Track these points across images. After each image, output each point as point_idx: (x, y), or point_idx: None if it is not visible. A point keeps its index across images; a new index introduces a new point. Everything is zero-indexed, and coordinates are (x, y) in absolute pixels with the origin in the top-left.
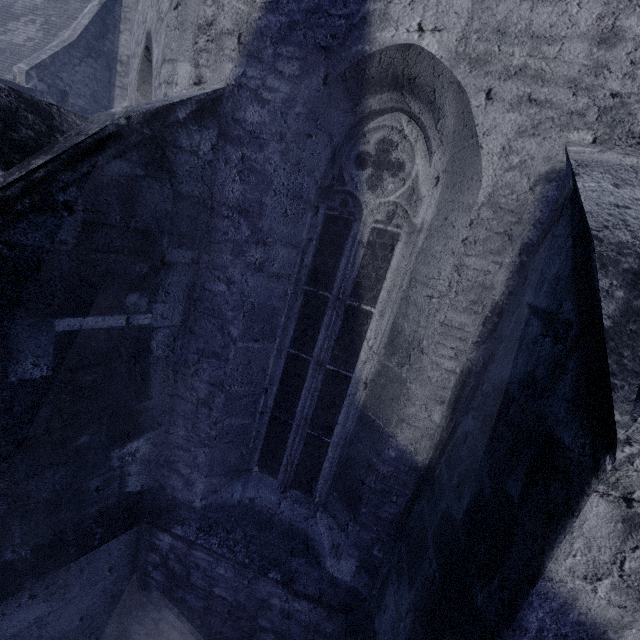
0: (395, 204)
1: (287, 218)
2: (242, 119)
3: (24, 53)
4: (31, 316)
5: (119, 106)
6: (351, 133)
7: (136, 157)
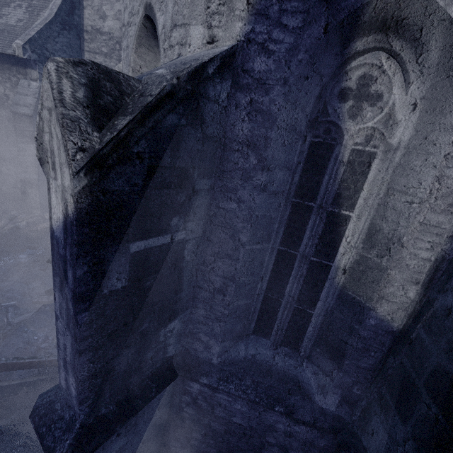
0: (373, 129)
1: (284, 147)
2: (250, 69)
3: (17, 32)
4: (116, 244)
5: (116, 67)
6: (336, 72)
7: (181, 110)
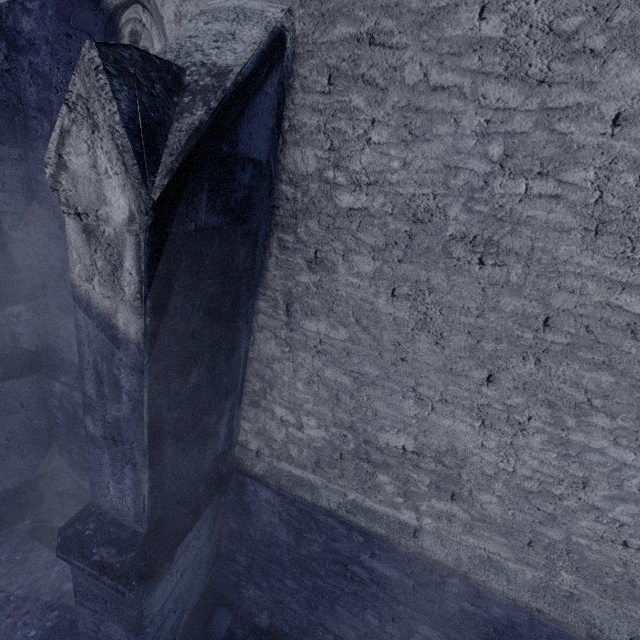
0: None
1: None
2: (22, 30)
3: None
4: None
5: None
6: (109, 30)
7: None
